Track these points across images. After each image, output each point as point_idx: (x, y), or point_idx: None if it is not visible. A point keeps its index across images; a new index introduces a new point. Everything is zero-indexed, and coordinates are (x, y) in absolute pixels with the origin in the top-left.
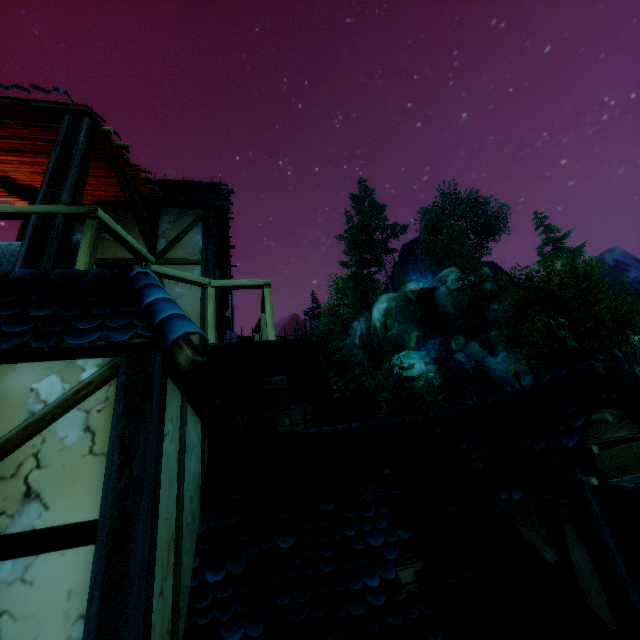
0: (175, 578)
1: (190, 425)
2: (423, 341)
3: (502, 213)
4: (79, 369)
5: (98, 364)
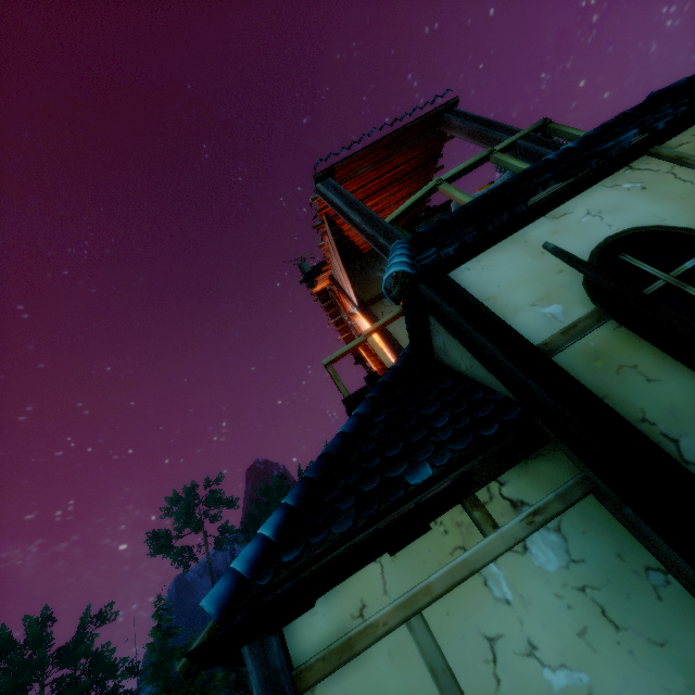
0: None
1: None
2: None
3: None
4: None
5: None
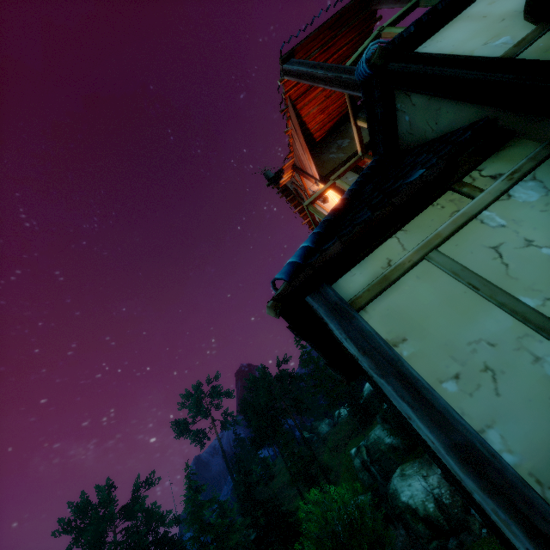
0: None
1: None
2: None
3: None
4: None
5: None
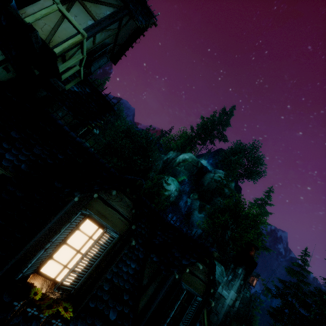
0: None
1: None
2: (184, 182)
3: (261, 174)
4: None
5: None
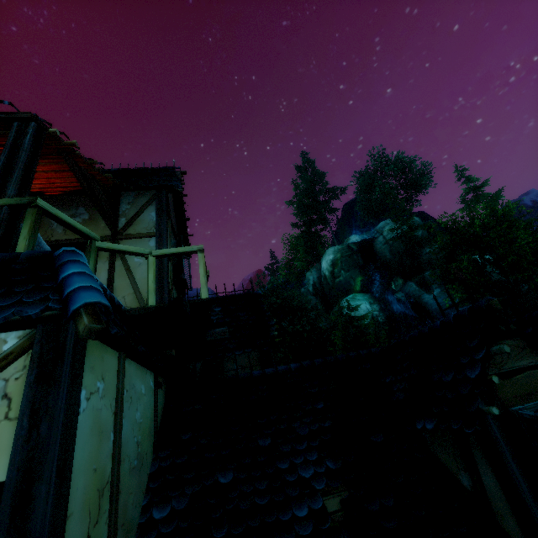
0: (110, 521)
1: (135, 378)
2: (367, 285)
3: (426, 169)
4: (1, 342)
5: (19, 336)
